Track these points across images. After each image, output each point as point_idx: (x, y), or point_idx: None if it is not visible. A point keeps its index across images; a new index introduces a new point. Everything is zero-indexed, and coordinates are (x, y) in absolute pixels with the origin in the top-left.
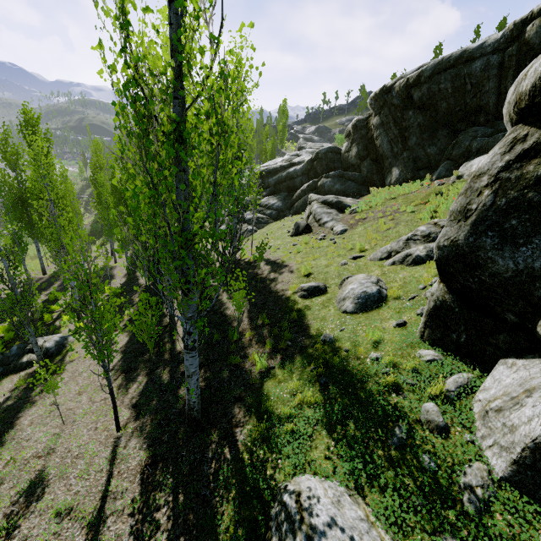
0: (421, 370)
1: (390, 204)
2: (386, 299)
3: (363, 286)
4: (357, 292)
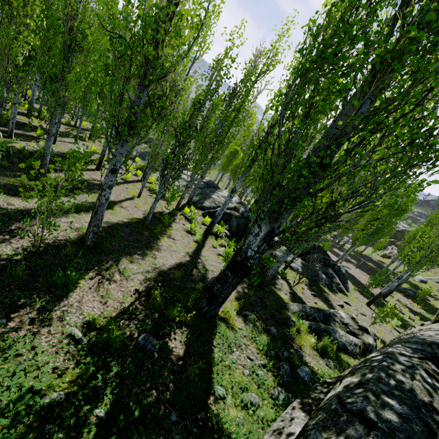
0: (434, 292)
1: (434, 269)
2: (427, 284)
3: (422, 278)
4: (420, 278)
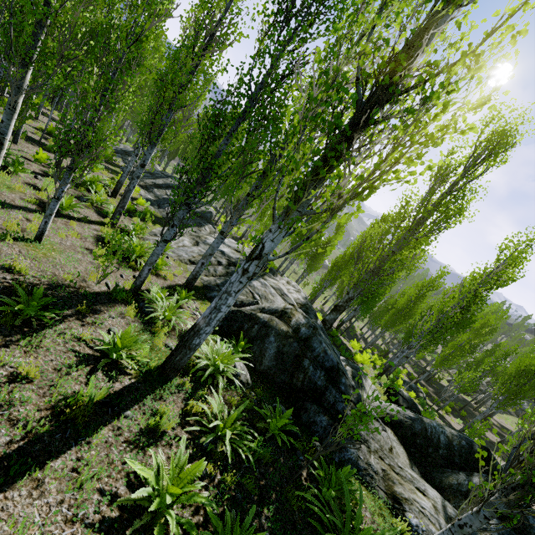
0: None
1: None
2: None
3: None
4: None
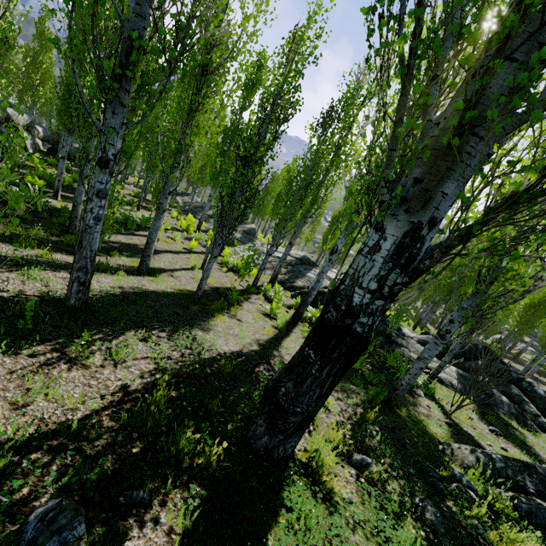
0: None
1: None
2: None
3: None
4: None
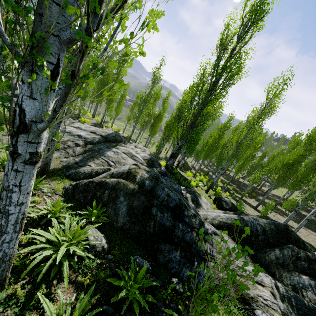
0: None
1: None
2: None
3: None
4: None
